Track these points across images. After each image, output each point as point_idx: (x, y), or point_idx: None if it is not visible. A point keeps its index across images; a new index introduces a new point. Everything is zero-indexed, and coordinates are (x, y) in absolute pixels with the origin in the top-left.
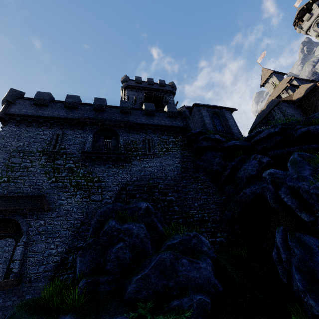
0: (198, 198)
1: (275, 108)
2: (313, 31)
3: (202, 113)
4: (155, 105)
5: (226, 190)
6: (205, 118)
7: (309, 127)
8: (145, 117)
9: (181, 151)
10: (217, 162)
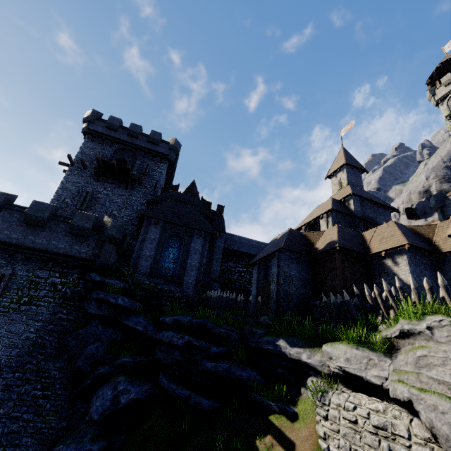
0: (16, 416)
1: (276, 255)
2: (446, 106)
3: (148, 233)
4: (120, 178)
5: (76, 409)
6: (147, 245)
7: (219, 365)
8: (22, 228)
9: (56, 307)
10: (88, 353)
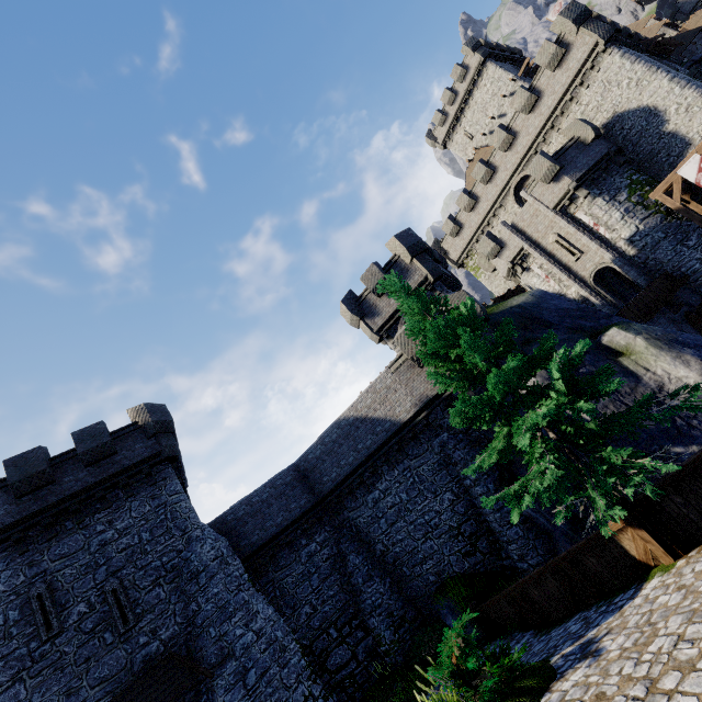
0: None
1: (694, 41)
2: None
3: None
4: None
5: None
6: None
7: None
8: None
9: None
10: None
